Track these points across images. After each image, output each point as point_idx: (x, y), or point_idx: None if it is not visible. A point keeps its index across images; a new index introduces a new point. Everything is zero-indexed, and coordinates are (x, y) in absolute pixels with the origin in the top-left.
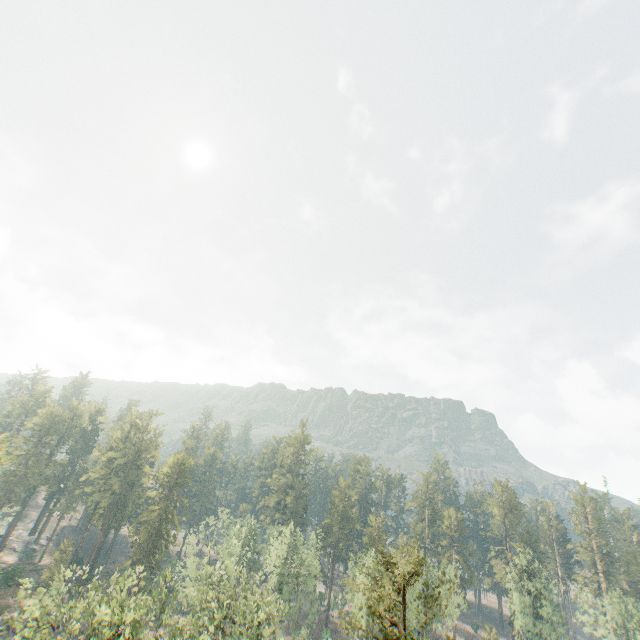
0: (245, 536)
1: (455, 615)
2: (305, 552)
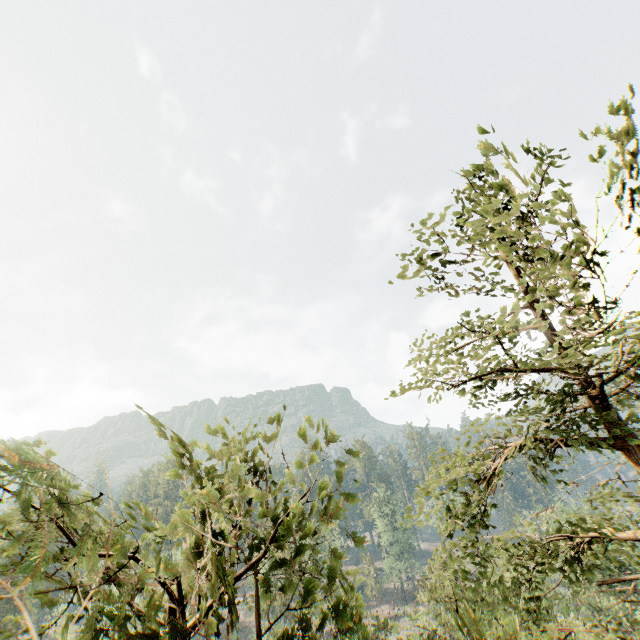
0: None
1: None
2: None
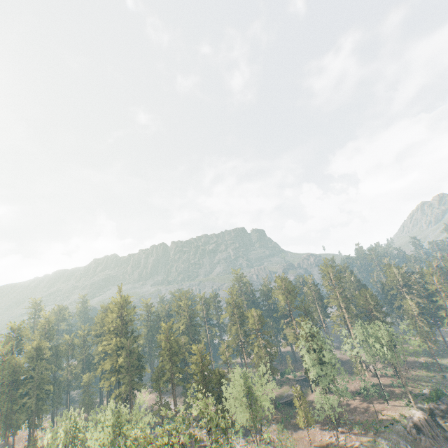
0: (66, 433)
1: (274, 411)
2: (129, 428)
